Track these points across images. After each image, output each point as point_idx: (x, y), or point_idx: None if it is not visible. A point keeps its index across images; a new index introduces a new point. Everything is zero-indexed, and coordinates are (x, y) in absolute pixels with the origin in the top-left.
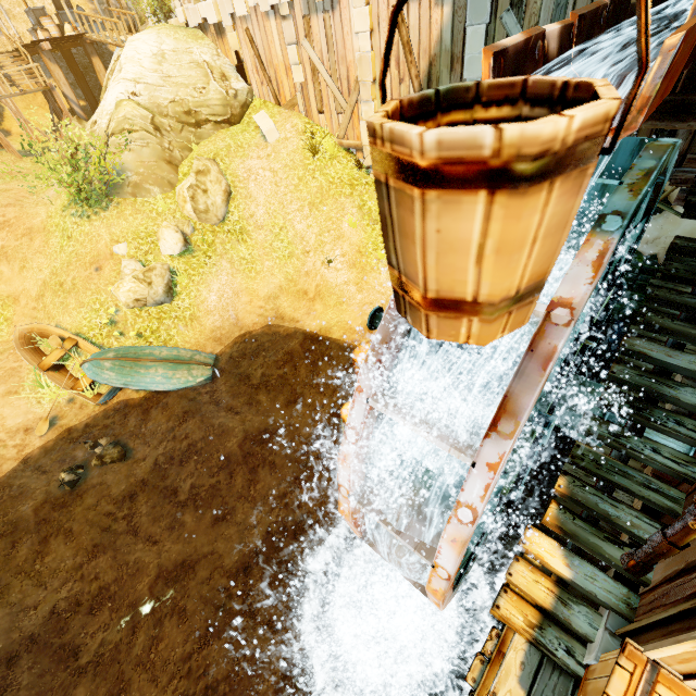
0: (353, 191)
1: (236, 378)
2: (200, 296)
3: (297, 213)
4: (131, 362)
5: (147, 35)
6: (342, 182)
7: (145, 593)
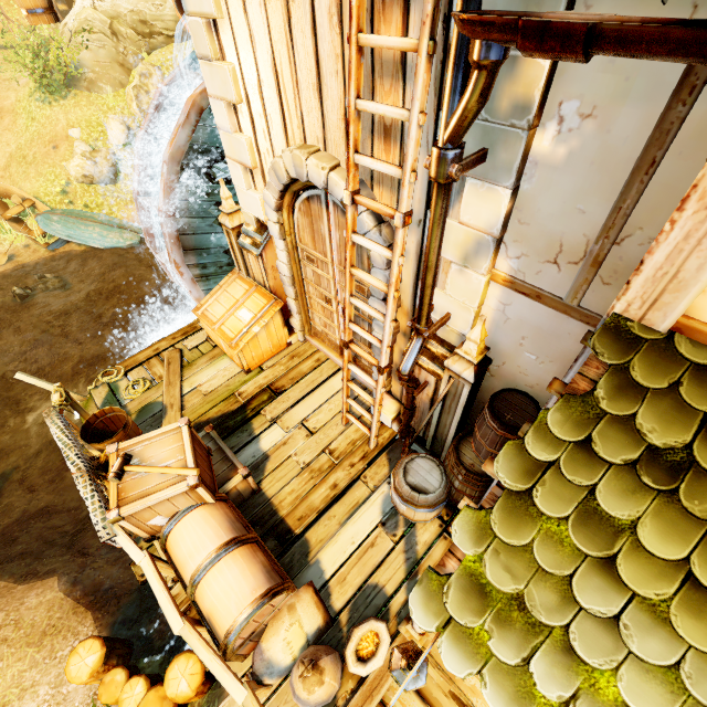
0: None
1: None
2: None
3: None
4: (74, 219)
5: None
6: None
7: (69, 370)
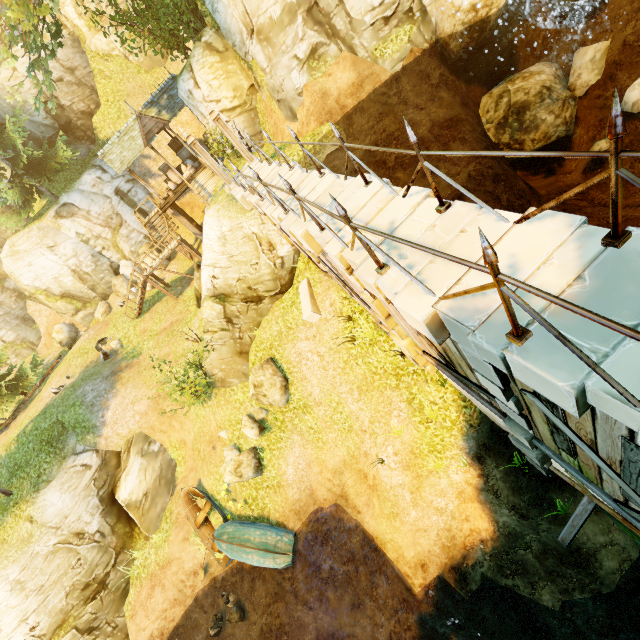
0: (400, 383)
1: (309, 568)
2: (281, 468)
3: (348, 395)
4: (236, 547)
5: (211, 219)
6: (385, 372)
7: None
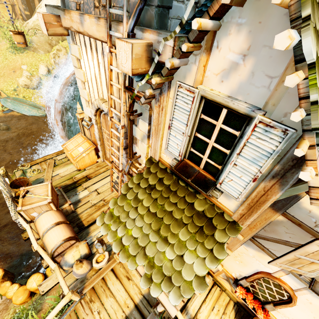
0: None
1: None
2: None
3: None
4: (17, 102)
5: None
6: None
7: (3, 165)
